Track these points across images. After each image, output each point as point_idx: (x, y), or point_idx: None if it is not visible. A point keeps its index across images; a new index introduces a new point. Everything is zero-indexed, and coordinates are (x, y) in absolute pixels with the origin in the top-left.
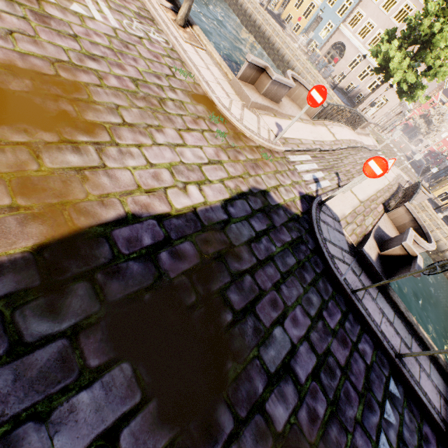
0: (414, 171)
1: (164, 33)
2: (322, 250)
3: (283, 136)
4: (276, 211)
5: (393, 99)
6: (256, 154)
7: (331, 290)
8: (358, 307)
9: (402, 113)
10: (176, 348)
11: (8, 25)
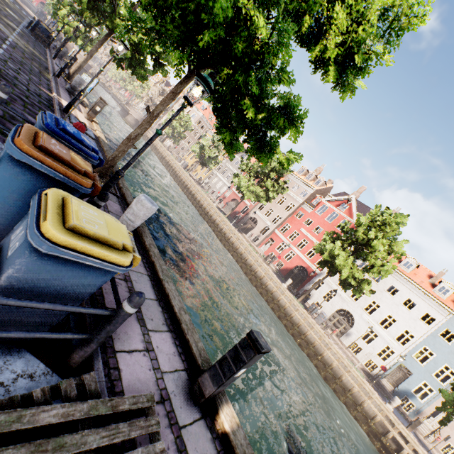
0: None
1: None
2: None
3: None
4: None
5: None
6: None
7: None
8: None
9: None
10: None
11: None
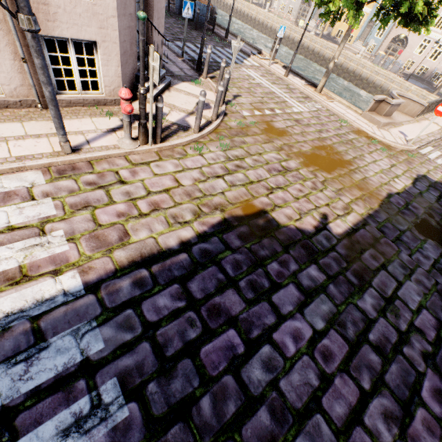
0: None
1: (317, 102)
2: None
3: (408, 139)
4: (437, 185)
5: None
6: (404, 155)
7: None
8: None
9: None
10: (441, 238)
11: (298, 131)
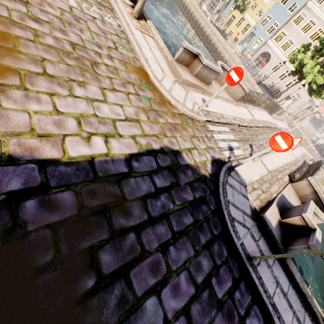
0: (318, 152)
1: (119, 20)
2: (223, 212)
3: (206, 109)
4: (184, 170)
5: (305, 96)
6: (177, 119)
7: (226, 254)
8: (252, 275)
9: (311, 108)
10: None
11: None
